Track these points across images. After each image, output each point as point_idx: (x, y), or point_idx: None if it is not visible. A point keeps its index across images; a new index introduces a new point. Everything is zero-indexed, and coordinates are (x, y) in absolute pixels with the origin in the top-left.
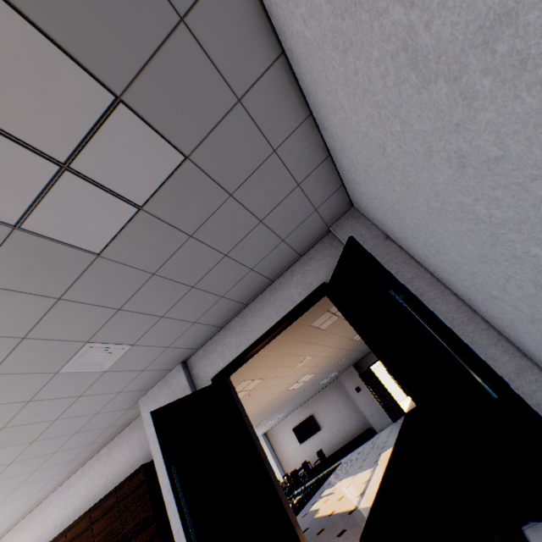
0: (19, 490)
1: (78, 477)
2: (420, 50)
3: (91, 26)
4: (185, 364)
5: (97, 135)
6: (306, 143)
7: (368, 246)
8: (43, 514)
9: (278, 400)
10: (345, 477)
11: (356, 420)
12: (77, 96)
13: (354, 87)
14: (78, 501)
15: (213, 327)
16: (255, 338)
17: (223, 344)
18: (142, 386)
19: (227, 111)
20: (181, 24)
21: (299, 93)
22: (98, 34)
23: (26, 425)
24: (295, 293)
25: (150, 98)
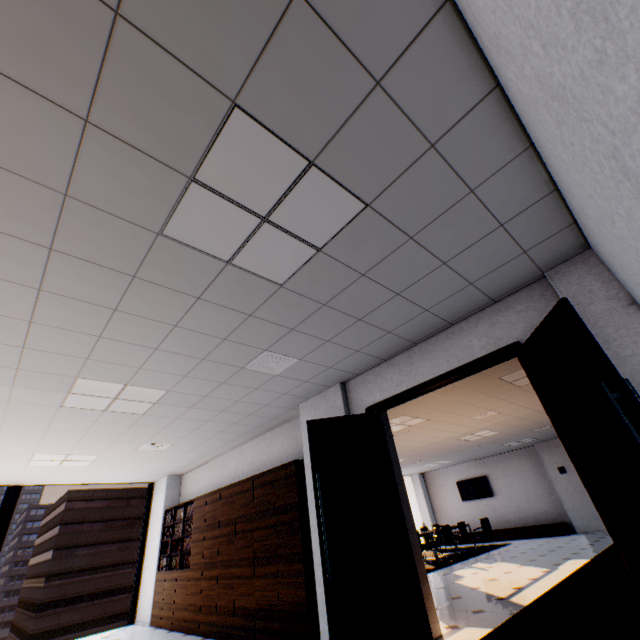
0: (210, 441)
1: (248, 447)
2: (629, 169)
3: (296, 110)
4: (344, 386)
5: (291, 193)
6: (518, 179)
7: (597, 310)
8: (223, 464)
9: (442, 446)
10: (508, 561)
11: (547, 505)
12: (279, 166)
13: (572, 153)
14: (246, 466)
15: (376, 358)
16: (417, 382)
17: (384, 378)
18: (304, 394)
19: (416, 158)
20: (376, 88)
21: (515, 125)
22: (301, 115)
23: (219, 399)
24: (475, 345)
25: (338, 158)
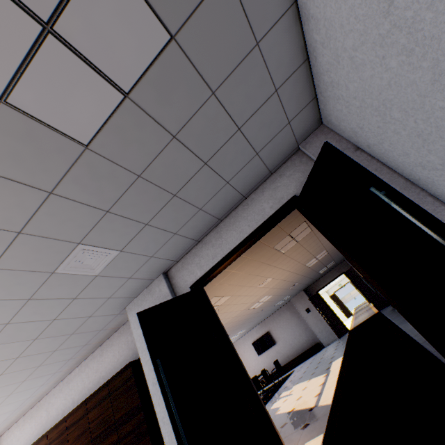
0: (27, 383)
1: (76, 374)
2: None
3: None
4: (166, 275)
5: None
6: (287, 39)
7: None
8: (48, 404)
9: (241, 318)
10: (300, 381)
11: (306, 336)
12: None
13: None
14: (76, 394)
15: (191, 240)
16: (229, 249)
17: (200, 256)
18: (129, 294)
19: None
20: None
21: None
22: None
23: (28, 323)
24: (266, 207)
25: None
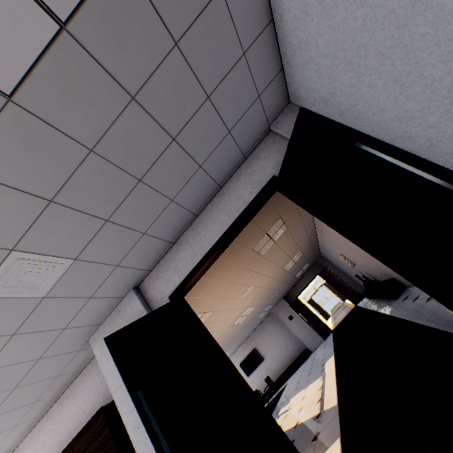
0: None
1: (25, 445)
2: None
3: None
4: (138, 290)
5: None
6: None
7: None
8: None
9: (225, 337)
10: (296, 393)
11: (292, 345)
12: None
13: None
14: None
15: (164, 242)
16: (210, 245)
17: (177, 259)
18: (92, 320)
19: None
20: None
21: None
22: None
23: None
24: (245, 193)
25: None
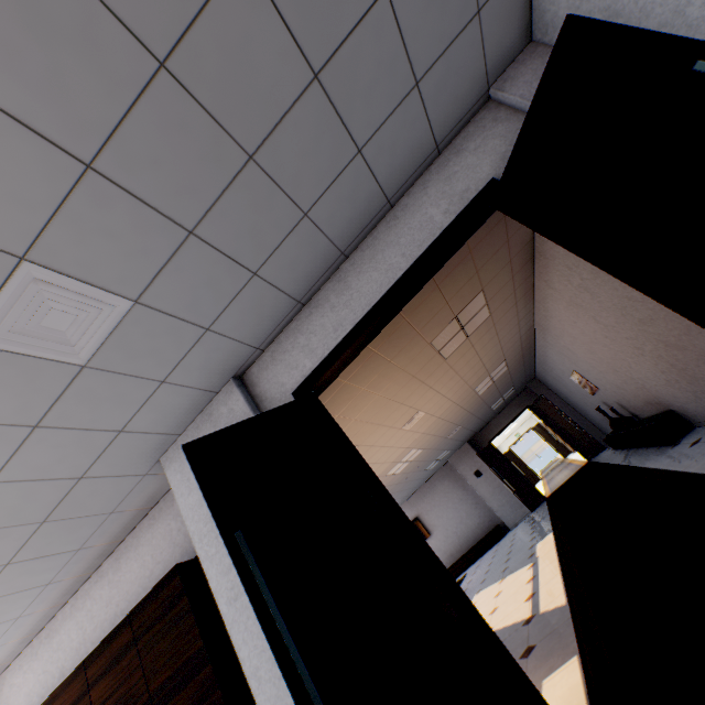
0: None
1: (65, 616)
2: None
3: None
4: (241, 382)
5: None
6: None
7: None
8: (9, 689)
9: None
10: (484, 587)
11: (478, 516)
12: None
13: None
14: (67, 657)
15: (288, 299)
16: (368, 306)
17: (309, 331)
18: (165, 424)
19: None
20: None
21: None
22: None
23: None
24: (435, 214)
25: None
